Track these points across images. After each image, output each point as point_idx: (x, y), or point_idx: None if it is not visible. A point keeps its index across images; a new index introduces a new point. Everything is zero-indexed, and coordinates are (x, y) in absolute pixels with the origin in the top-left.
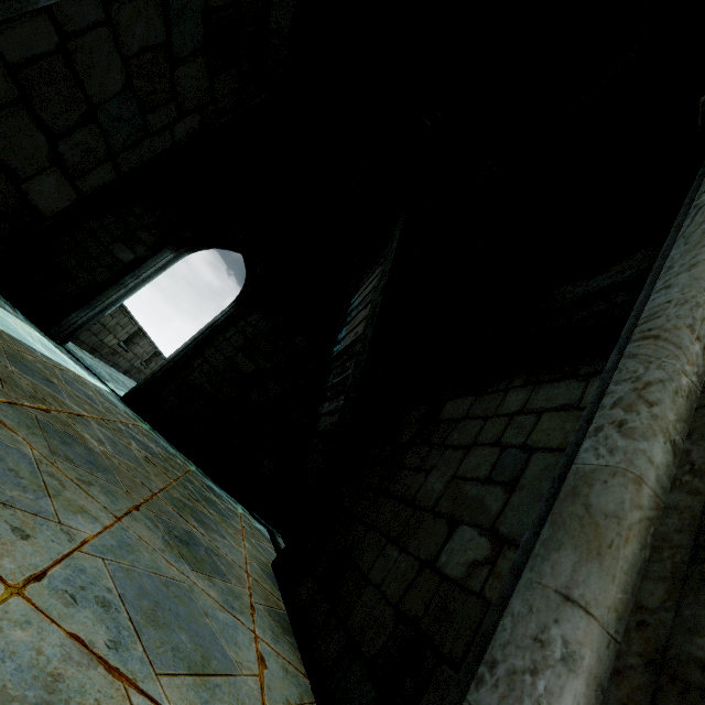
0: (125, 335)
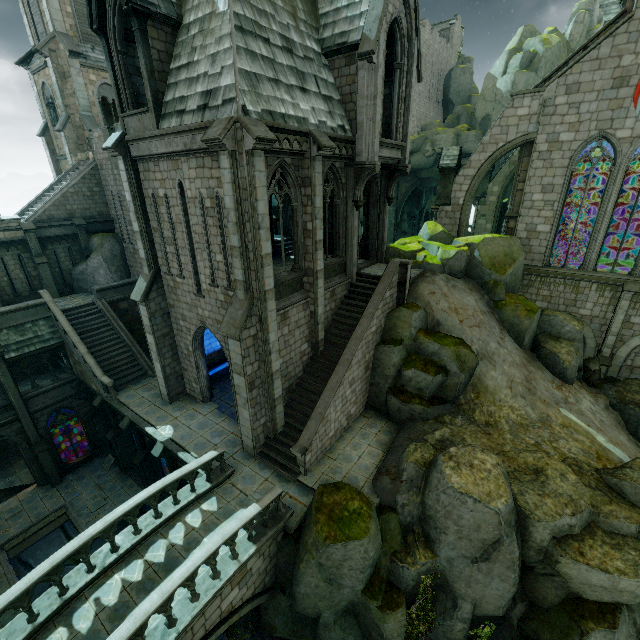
0: None
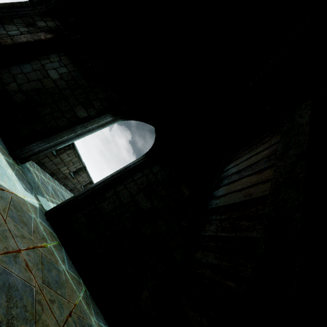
0: (74, 168)
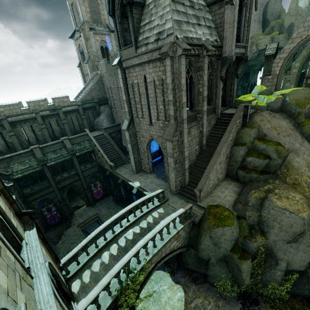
0: None
